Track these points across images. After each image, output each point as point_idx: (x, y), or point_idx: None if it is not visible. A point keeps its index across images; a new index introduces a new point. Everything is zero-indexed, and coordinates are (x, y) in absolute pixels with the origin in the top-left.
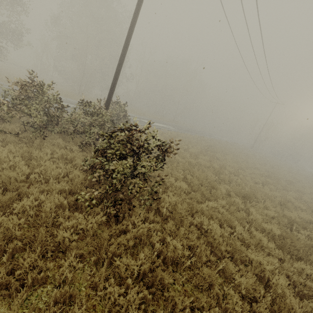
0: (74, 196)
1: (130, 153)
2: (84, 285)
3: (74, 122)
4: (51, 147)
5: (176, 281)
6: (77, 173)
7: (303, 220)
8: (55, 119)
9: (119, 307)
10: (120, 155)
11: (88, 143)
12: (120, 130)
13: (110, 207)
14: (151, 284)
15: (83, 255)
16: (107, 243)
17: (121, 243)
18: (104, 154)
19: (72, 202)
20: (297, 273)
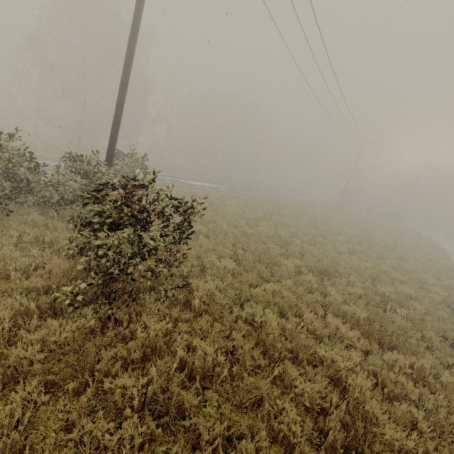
0: (50, 295)
1: (129, 221)
2: (55, 428)
3: (58, 187)
4: (19, 227)
5: (208, 403)
6: (58, 262)
7: (402, 295)
8: (25, 183)
9: (106, 452)
10: (111, 225)
11: (81, 216)
12: None
13: (106, 305)
14: (167, 411)
15: (59, 382)
16: (95, 359)
17: (118, 357)
18: (90, 226)
19: (45, 304)
20: (389, 367)
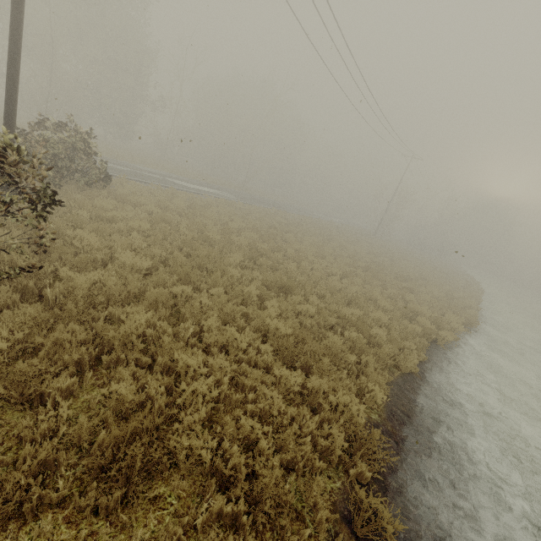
0: None
1: None
2: None
3: None
4: None
5: None
6: None
7: (372, 321)
8: None
9: None
10: None
11: None
12: (81, 182)
13: None
14: None
15: None
16: None
17: None
18: None
19: None
20: (281, 385)
